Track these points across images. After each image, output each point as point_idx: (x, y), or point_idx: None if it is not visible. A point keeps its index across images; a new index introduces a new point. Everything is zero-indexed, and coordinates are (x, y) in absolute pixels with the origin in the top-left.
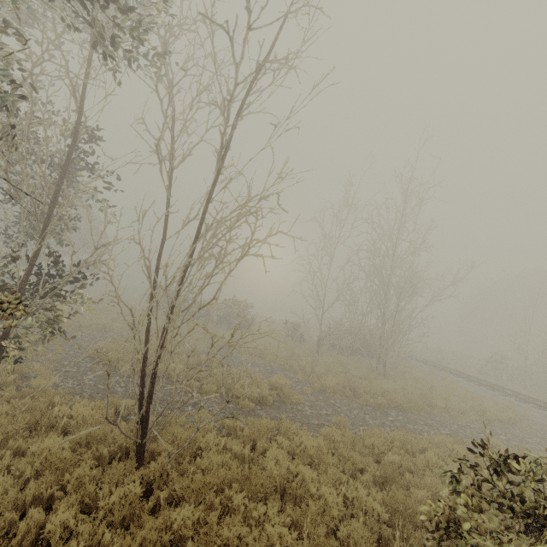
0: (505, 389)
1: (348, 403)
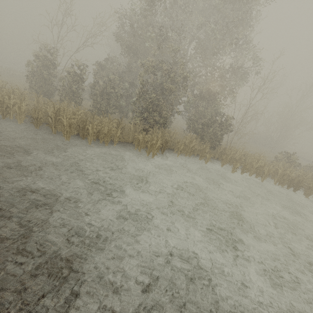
0: None
1: None
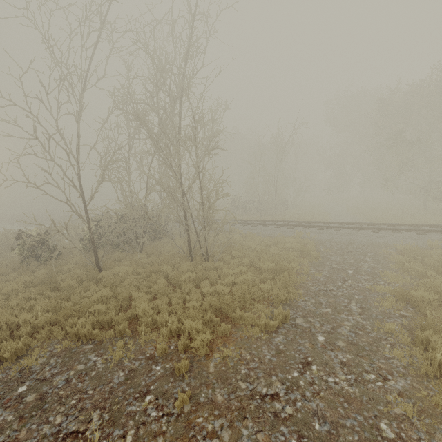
0: (266, 221)
1: (259, 360)
